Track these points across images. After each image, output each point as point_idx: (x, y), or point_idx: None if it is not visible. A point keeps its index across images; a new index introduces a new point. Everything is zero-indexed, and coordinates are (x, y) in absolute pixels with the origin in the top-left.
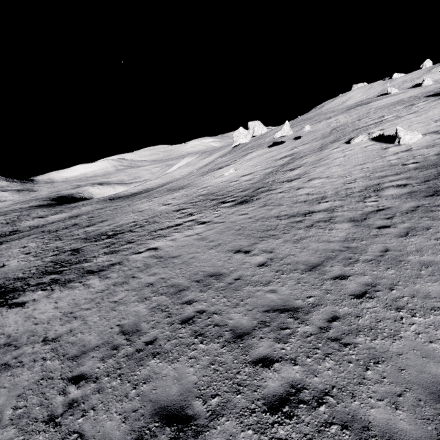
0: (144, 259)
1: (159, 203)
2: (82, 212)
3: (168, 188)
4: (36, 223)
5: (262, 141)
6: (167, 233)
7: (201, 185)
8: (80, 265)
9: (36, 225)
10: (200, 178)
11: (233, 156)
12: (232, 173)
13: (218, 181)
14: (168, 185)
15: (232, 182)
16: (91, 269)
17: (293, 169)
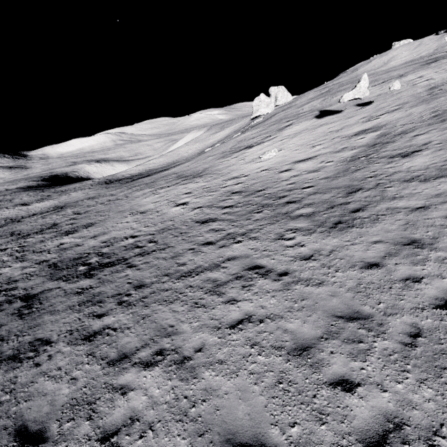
0: (151, 415)
1: (168, 199)
2: (71, 200)
3: (177, 174)
4: (15, 214)
5: (298, 110)
6: (196, 291)
7: (228, 174)
8: (13, 375)
9: (13, 218)
10: (222, 161)
11: (262, 130)
12: (273, 156)
13: (255, 167)
14: (176, 168)
15: (282, 172)
16: (24, 409)
17: (406, 154)
